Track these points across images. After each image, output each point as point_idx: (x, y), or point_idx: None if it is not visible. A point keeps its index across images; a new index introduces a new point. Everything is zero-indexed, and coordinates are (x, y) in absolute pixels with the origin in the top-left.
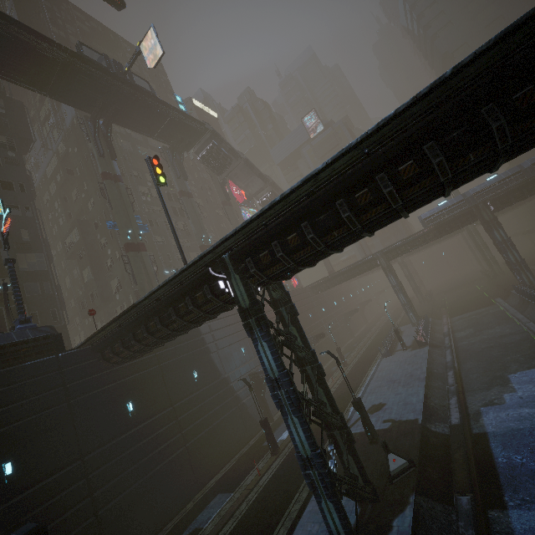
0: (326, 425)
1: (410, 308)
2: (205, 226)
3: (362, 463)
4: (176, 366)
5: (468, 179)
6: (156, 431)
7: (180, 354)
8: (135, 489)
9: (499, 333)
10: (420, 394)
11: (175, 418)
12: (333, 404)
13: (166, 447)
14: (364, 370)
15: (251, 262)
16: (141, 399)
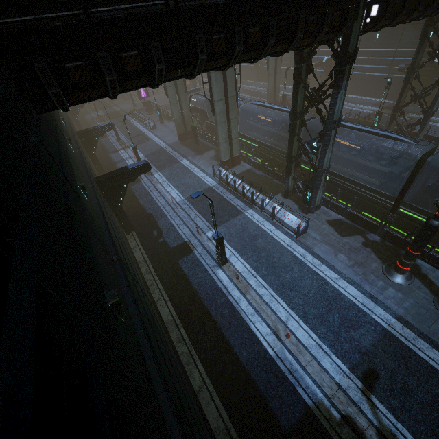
0: None
1: None
2: None
3: None
4: None
5: None
6: None
7: None
8: None
9: None
10: None
11: None
12: None
13: None
14: None
15: None
16: None
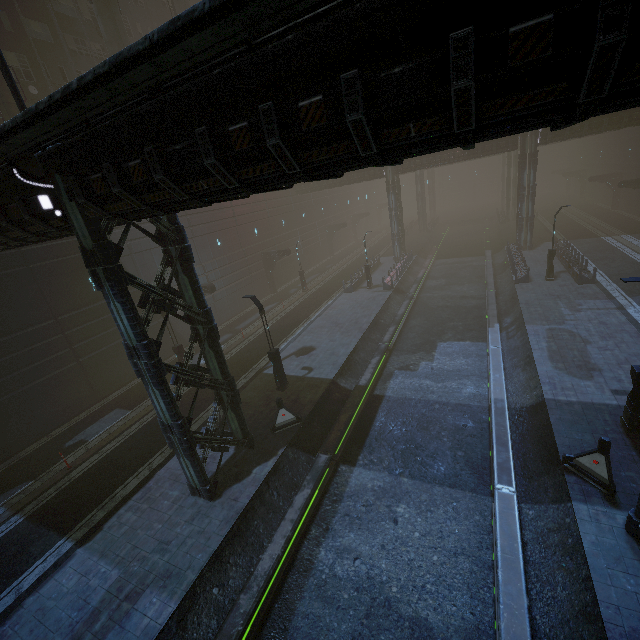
0: (214, 385)
1: (399, 240)
2: (137, 26)
3: (244, 420)
4: (59, 270)
5: (422, 153)
6: (31, 345)
7: (66, 254)
8: (3, 403)
9: (463, 292)
10: (351, 347)
11: (62, 331)
12: (223, 368)
13: (48, 362)
14: (319, 302)
15: (76, 184)
16: (0, 309)
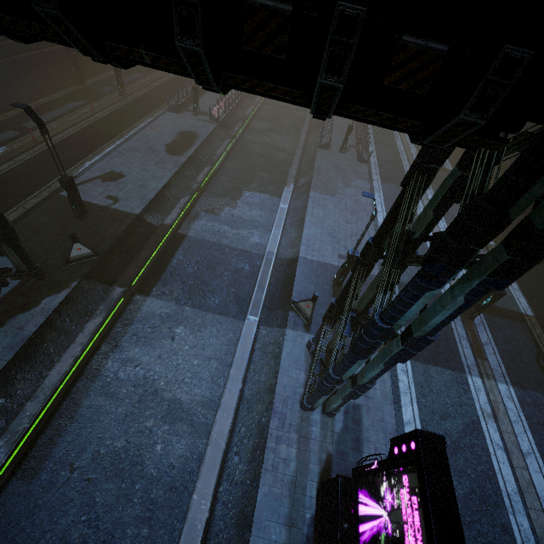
0: None
1: None
2: None
3: (27, 256)
4: None
5: None
6: None
7: None
8: None
9: (279, 143)
10: (162, 182)
11: None
12: None
13: None
14: (137, 116)
15: None
16: None
